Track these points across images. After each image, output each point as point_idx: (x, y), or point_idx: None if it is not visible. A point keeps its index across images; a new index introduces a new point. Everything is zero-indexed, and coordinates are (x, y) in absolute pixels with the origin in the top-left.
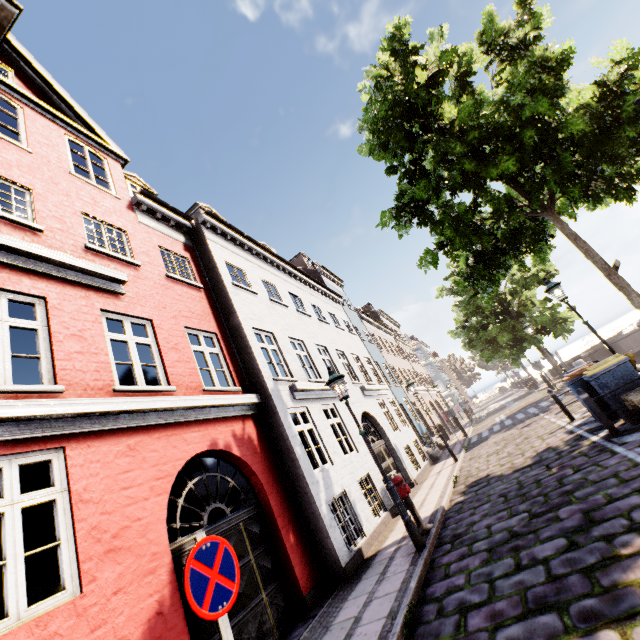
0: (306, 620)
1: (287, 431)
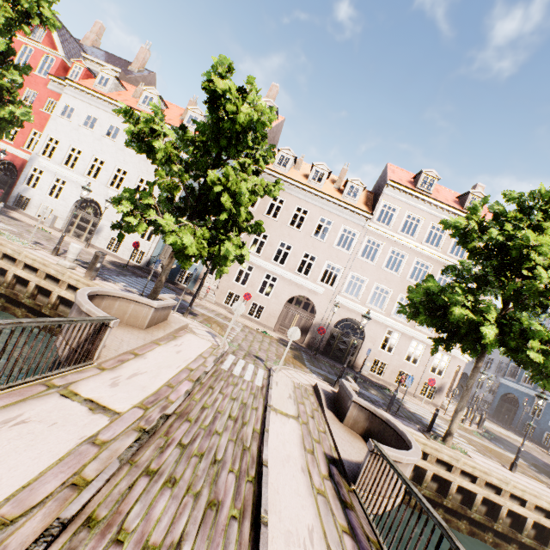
0: None
1: (25, 169)
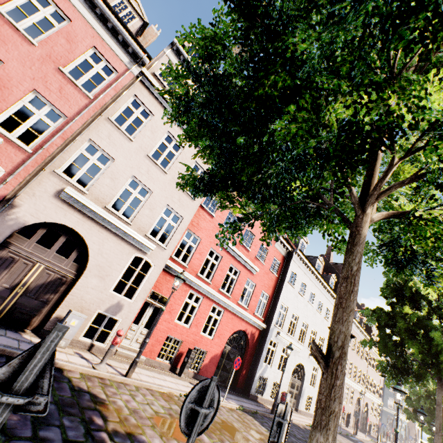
0: (234, 391)
1: (265, 344)
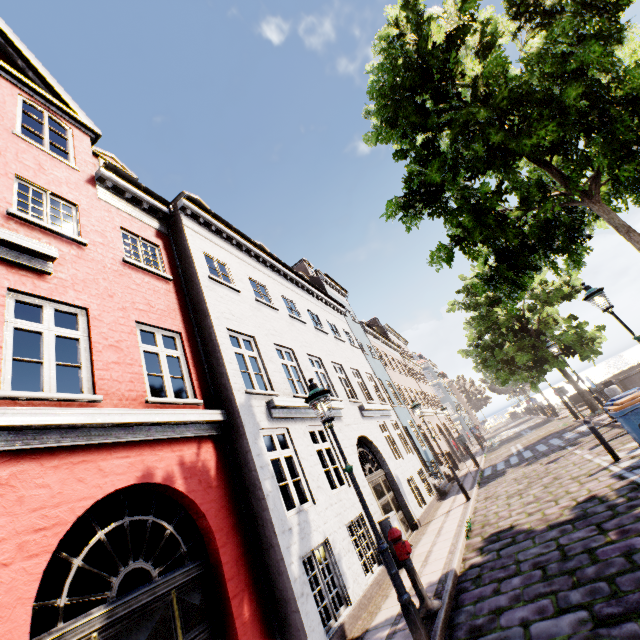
0: None
1: (255, 459)
